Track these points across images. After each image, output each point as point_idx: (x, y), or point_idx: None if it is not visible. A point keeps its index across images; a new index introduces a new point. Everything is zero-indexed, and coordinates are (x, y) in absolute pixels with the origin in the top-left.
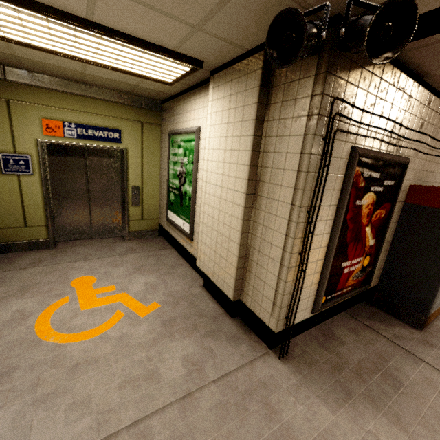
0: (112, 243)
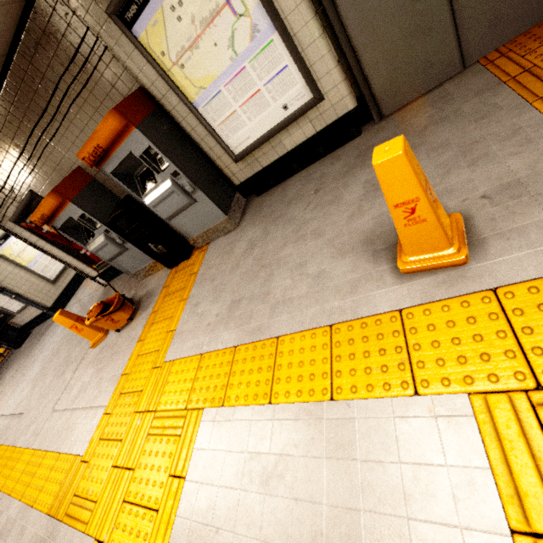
0: None
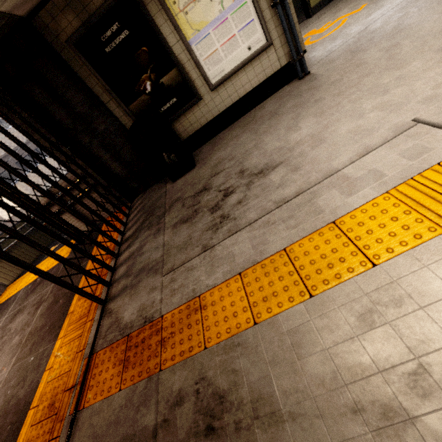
0: (303, 24)
